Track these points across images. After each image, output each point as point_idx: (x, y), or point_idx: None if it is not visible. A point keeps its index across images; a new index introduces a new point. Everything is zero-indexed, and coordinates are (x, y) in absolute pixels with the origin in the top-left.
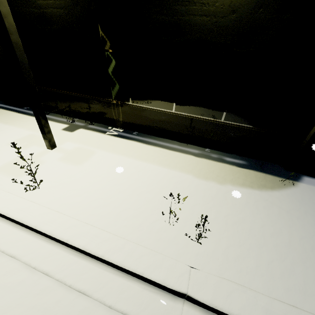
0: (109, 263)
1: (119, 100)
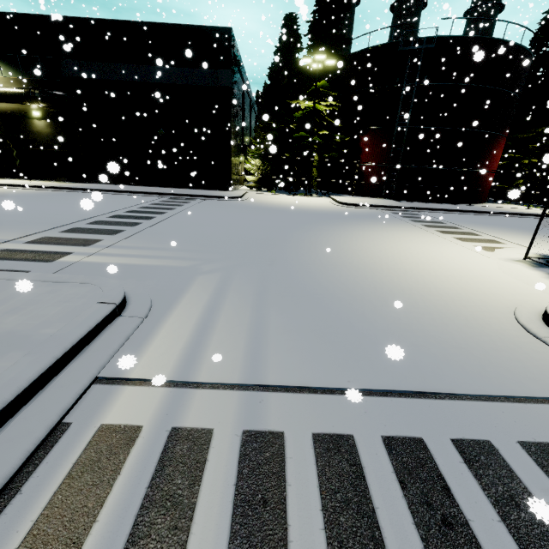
0: (5, 185)
1: (21, 166)
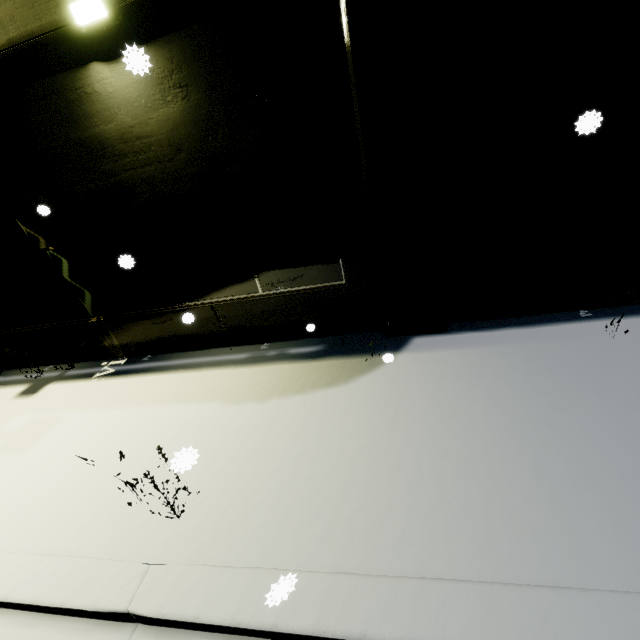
0: (22, 606)
1: (101, 313)
